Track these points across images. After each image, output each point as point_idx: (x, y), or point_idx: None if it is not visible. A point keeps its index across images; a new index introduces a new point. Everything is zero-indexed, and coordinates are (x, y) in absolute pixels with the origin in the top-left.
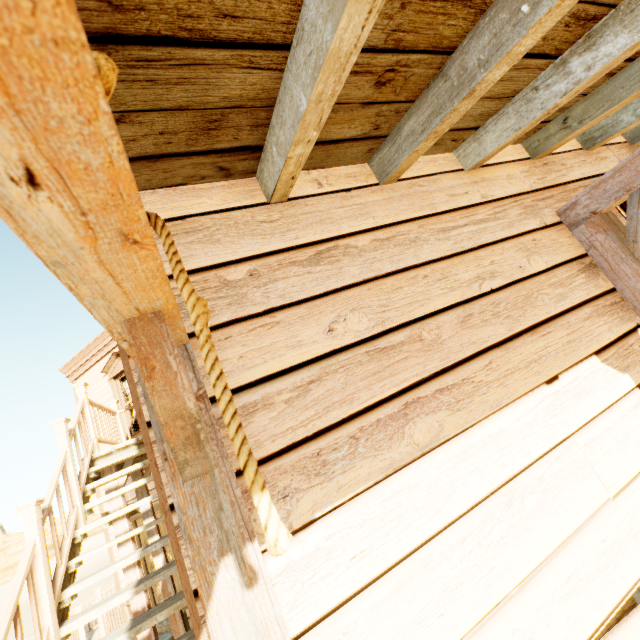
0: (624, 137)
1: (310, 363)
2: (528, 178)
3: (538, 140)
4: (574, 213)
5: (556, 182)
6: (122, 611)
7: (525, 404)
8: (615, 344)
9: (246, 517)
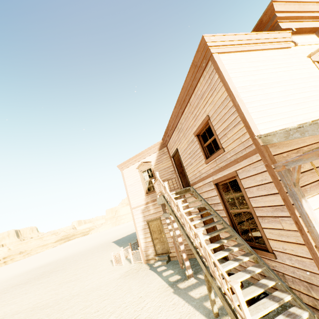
0: None
1: (300, 173)
2: None
3: None
4: None
5: None
6: (141, 253)
7: None
8: None
9: (304, 194)
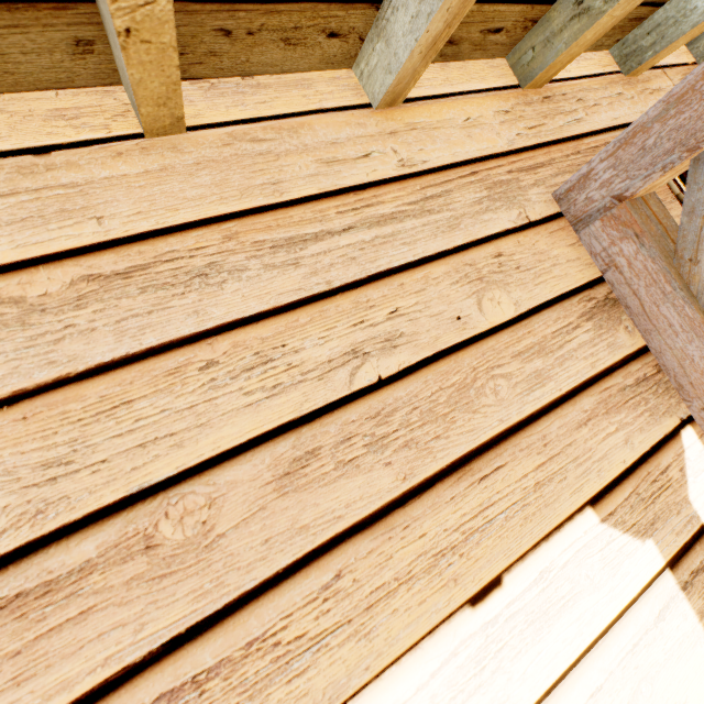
0: (694, 54)
1: None
2: (508, 125)
3: (533, 47)
4: (584, 197)
5: (563, 134)
6: None
7: (408, 676)
8: (634, 473)
9: None
